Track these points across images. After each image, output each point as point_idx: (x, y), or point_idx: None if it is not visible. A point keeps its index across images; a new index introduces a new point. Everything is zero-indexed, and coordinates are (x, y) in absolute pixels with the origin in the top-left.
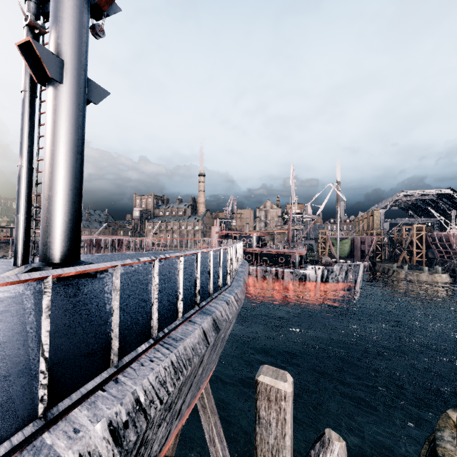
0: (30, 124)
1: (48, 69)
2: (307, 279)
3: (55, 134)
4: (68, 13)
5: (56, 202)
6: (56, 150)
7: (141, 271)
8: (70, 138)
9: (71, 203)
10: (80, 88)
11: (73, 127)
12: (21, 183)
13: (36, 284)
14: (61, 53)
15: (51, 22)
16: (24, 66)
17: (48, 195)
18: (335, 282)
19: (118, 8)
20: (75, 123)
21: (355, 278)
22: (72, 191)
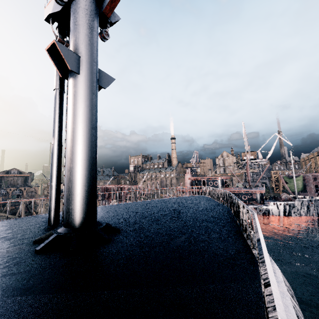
0: (59, 112)
1: (68, 63)
2: (270, 213)
3: (74, 115)
4: (82, 21)
5: (76, 172)
6: (75, 128)
7: (148, 230)
8: (86, 116)
9: (87, 172)
10: (92, 76)
11: (88, 107)
12: (53, 157)
13: (58, 256)
14: (78, 51)
15: (71, 31)
16: (56, 71)
17: (70, 167)
18: (298, 216)
19: (118, 17)
20: (89, 104)
21: (317, 211)
22: (88, 161)
